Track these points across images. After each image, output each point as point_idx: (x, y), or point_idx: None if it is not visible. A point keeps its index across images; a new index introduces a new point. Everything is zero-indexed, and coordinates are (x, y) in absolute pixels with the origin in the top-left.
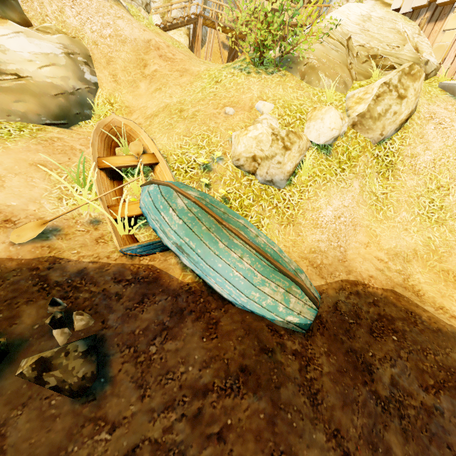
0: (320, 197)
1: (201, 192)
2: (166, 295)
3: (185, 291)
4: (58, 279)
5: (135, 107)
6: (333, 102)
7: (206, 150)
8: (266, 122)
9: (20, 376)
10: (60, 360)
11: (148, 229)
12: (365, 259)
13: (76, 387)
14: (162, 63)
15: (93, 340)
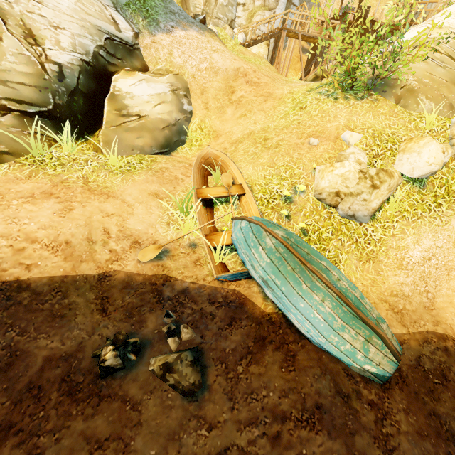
0: (408, 235)
1: (286, 231)
2: (250, 321)
3: (266, 320)
4: (169, 294)
5: (221, 132)
6: (433, 129)
7: (289, 182)
8: (354, 157)
9: (151, 371)
10: (177, 366)
11: (234, 256)
12: None
13: (187, 389)
14: (247, 88)
15: (196, 352)
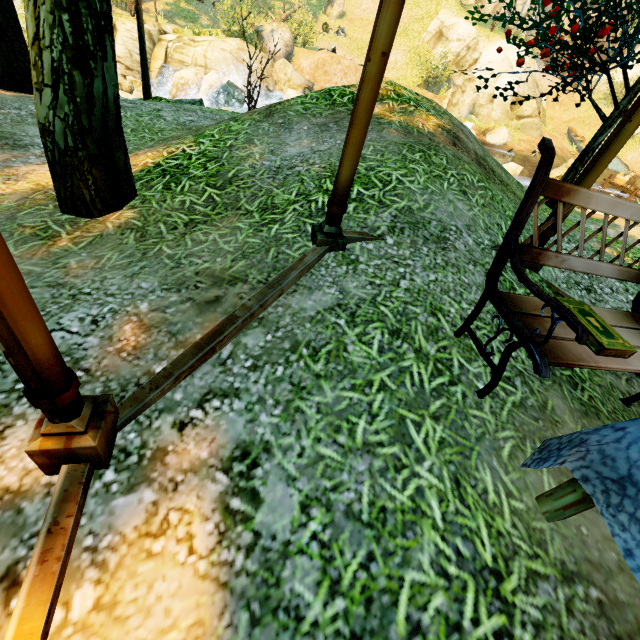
0: (627, 153)
1: None
2: None
3: None
4: None
5: (553, 117)
6: None
7: None
8: None
9: None
10: None
11: None
12: (638, 171)
13: None
14: (564, 96)
15: None
